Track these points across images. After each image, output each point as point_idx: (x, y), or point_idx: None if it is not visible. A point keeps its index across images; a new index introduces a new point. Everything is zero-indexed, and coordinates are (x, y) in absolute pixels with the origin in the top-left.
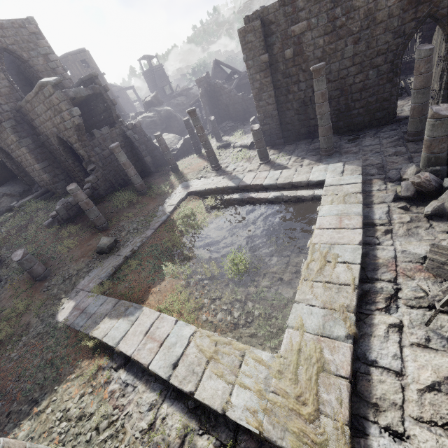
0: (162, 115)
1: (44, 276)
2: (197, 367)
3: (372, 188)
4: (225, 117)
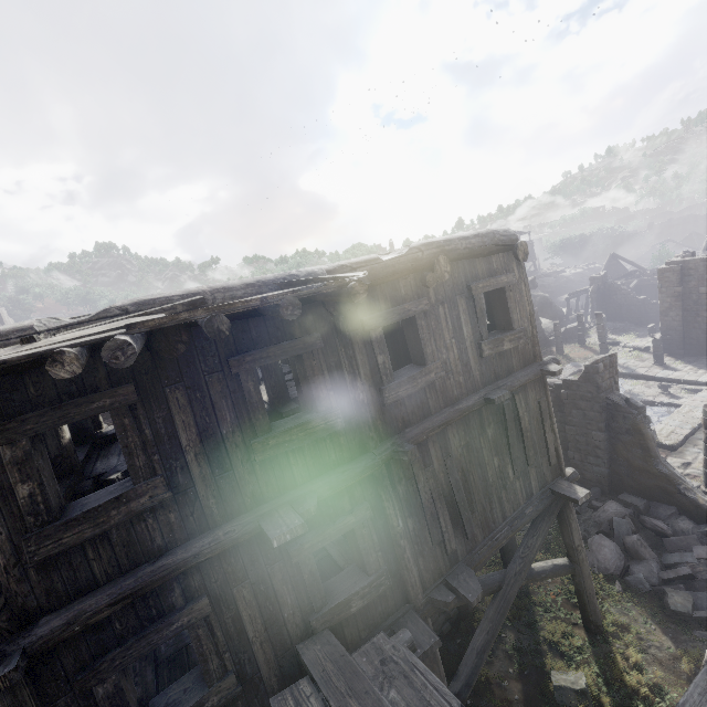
0: (537, 300)
1: None
2: None
3: None
4: (614, 316)
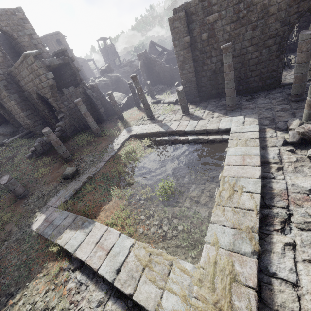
0: (113, 79)
1: (24, 195)
2: (135, 273)
3: (266, 135)
4: (157, 82)
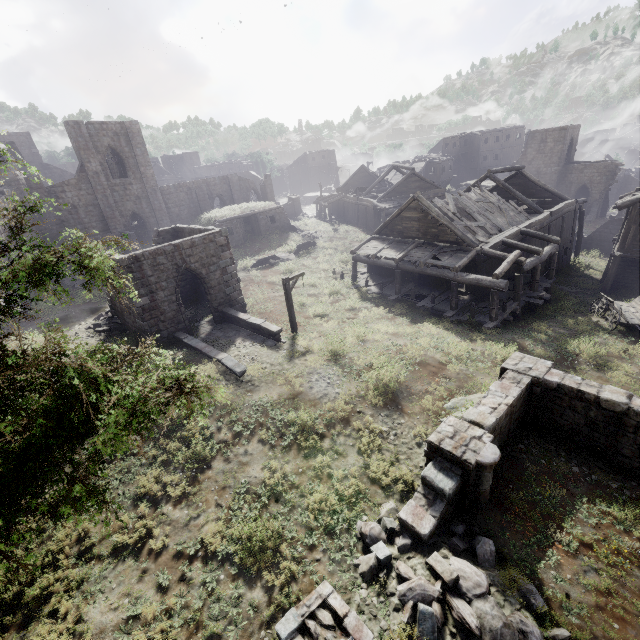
0: None
1: None
2: None
3: None
4: None
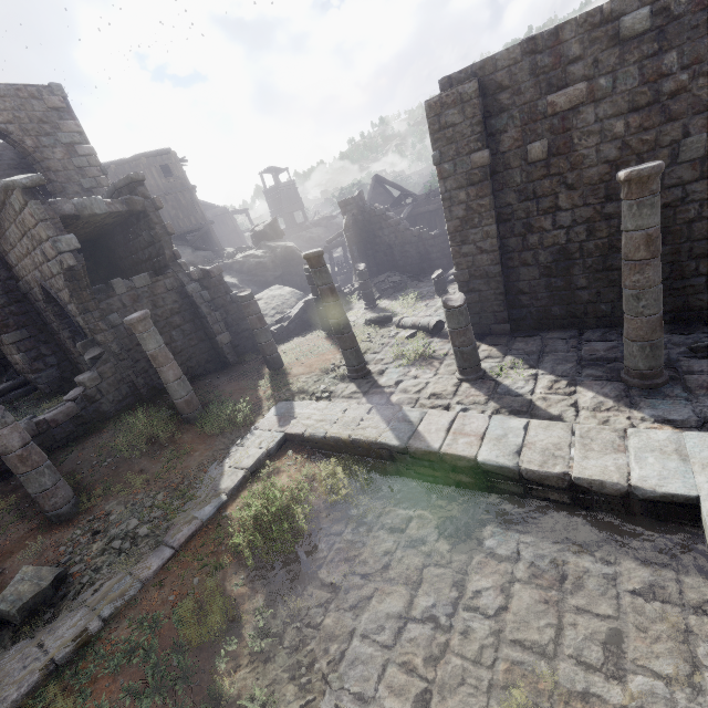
0: (278, 254)
1: None
2: None
3: None
4: (386, 266)
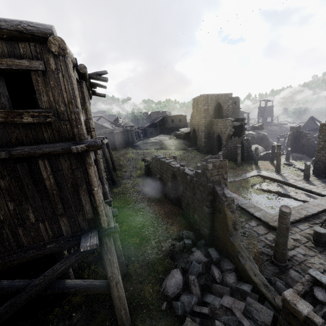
0: (260, 135)
1: None
2: (248, 206)
3: None
4: (299, 150)
